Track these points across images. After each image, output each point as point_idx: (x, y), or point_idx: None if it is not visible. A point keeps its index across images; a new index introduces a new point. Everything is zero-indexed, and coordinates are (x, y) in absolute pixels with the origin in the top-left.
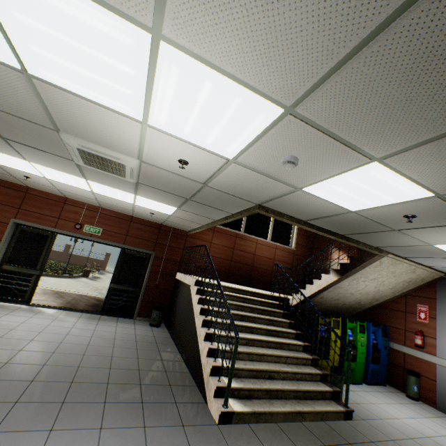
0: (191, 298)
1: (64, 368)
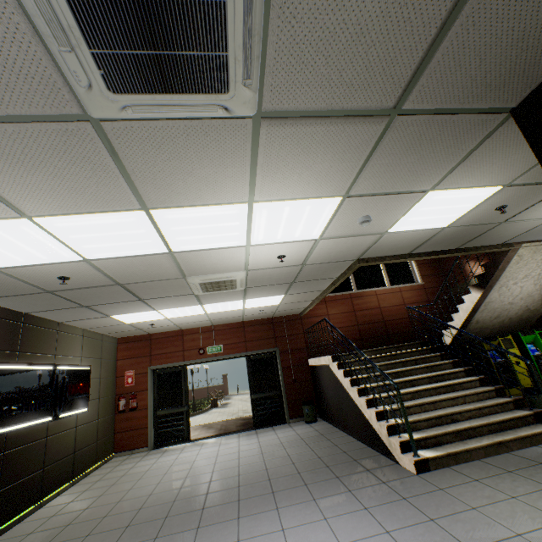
0: (336, 376)
1: (256, 473)
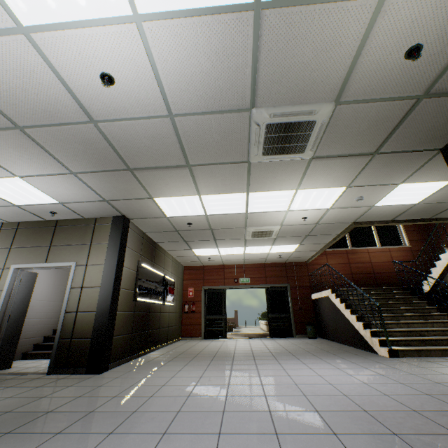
0: (333, 304)
1: (280, 350)
